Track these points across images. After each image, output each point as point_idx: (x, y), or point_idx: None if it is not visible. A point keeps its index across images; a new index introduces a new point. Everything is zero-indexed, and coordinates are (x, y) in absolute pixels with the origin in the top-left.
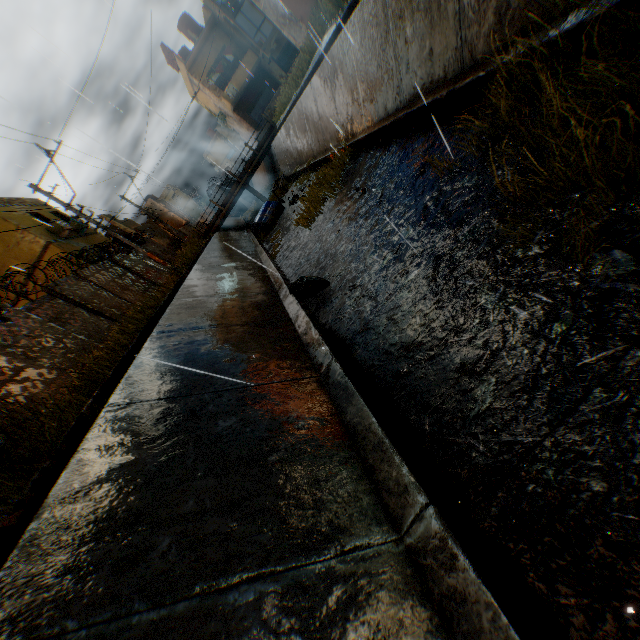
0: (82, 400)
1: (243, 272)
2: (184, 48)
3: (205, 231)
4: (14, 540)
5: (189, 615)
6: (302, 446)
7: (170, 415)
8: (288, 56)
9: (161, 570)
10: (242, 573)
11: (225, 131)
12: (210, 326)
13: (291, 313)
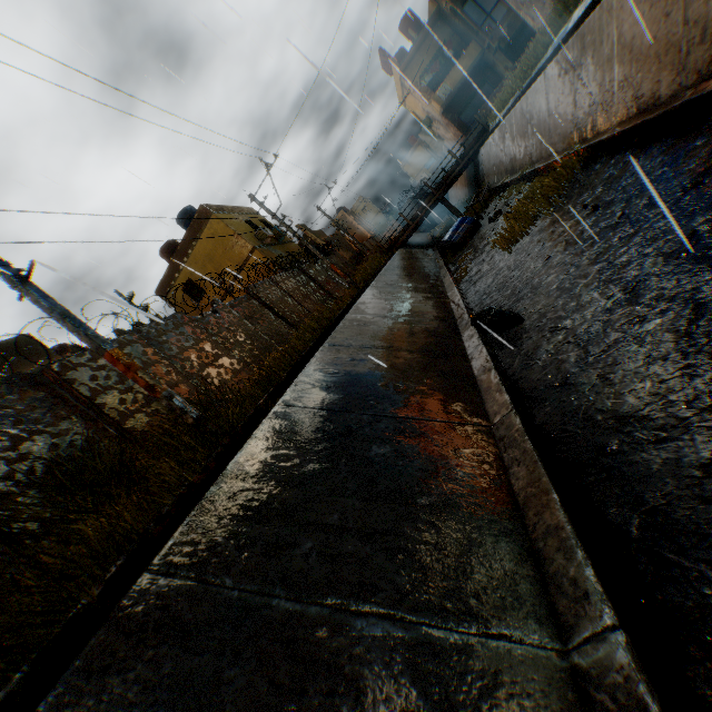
0: (258, 394)
1: (421, 294)
2: (401, 50)
3: (388, 247)
4: (197, 496)
5: (319, 621)
6: (457, 499)
7: (329, 427)
8: (520, 42)
9: (301, 569)
10: (373, 605)
11: (428, 137)
12: (379, 347)
13: (469, 348)
